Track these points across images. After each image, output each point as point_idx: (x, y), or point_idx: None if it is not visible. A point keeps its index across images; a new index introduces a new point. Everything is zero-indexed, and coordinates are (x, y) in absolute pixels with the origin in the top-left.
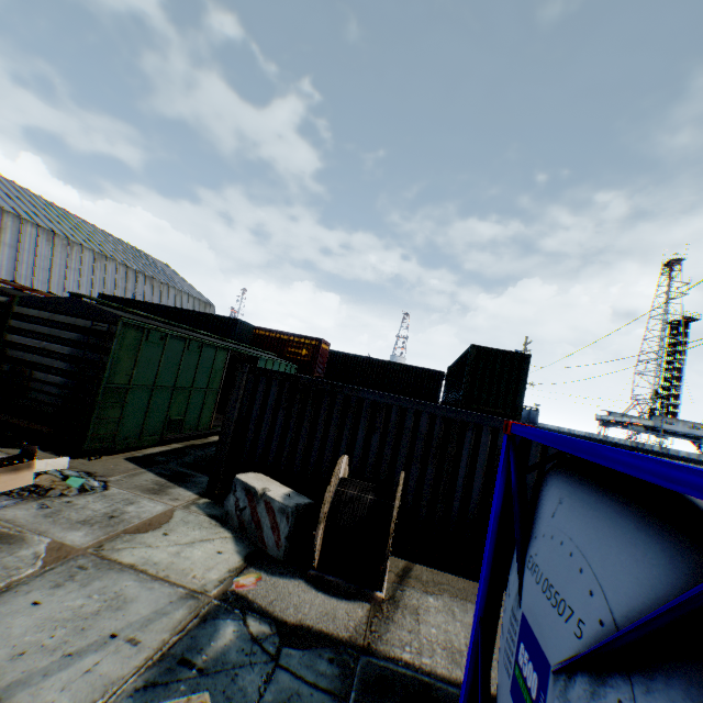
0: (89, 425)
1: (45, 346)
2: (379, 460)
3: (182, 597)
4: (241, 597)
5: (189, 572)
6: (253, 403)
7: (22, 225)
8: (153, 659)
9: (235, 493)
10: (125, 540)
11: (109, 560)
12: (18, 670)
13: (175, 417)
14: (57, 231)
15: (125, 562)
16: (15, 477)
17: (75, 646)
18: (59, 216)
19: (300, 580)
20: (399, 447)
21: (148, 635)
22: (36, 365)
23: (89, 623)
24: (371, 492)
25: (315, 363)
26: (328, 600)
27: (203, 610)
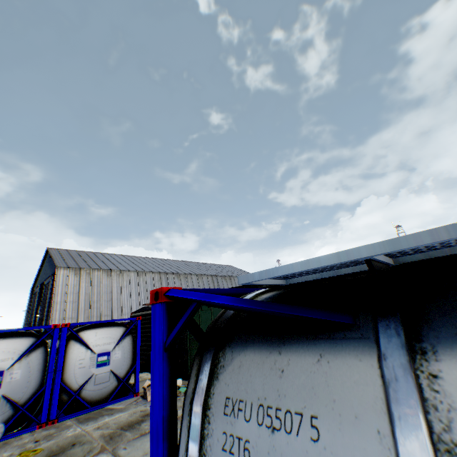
0: (187, 360)
1: None
2: None
3: None
4: None
5: None
6: None
7: (167, 276)
8: None
9: None
10: None
11: None
12: None
13: None
14: (180, 272)
15: None
16: None
17: None
18: (180, 265)
19: None
20: None
21: None
22: None
23: None
24: None
25: None
26: None
27: None
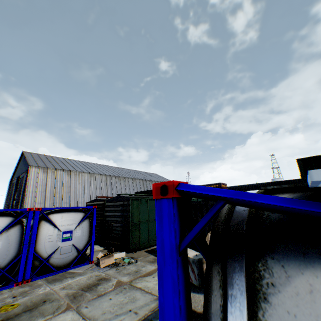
0: (129, 239)
1: (114, 214)
2: None
3: (155, 299)
4: None
5: None
6: None
7: (111, 178)
8: (141, 319)
9: None
10: (139, 279)
11: (133, 286)
12: (102, 317)
13: None
14: (120, 176)
15: (138, 286)
16: (109, 259)
17: (118, 312)
18: (120, 171)
19: None
20: None
21: (141, 311)
22: (113, 221)
23: (123, 305)
24: None
25: None
26: None
27: None
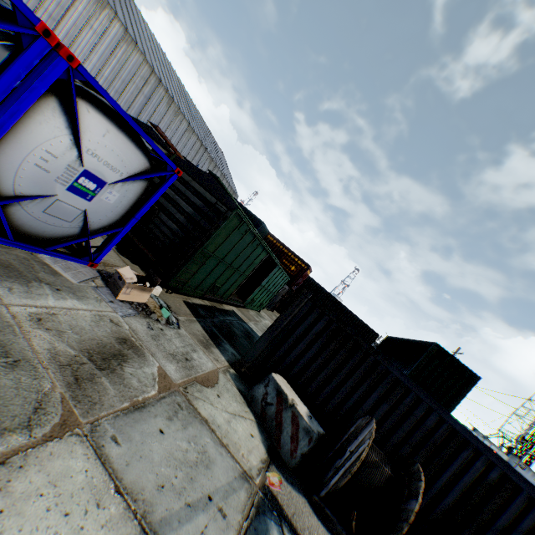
0: (179, 270)
1: (176, 199)
2: (378, 425)
3: (241, 475)
4: (274, 496)
5: (239, 448)
6: (301, 323)
7: (158, 86)
8: None
9: (266, 387)
10: (198, 390)
11: (193, 407)
12: (162, 505)
13: (217, 284)
14: (175, 100)
15: (202, 415)
16: (139, 293)
17: (190, 496)
18: (179, 90)
19: (305, 498)
20: (400, 425)
21: (229, 510)
22: (163, 207)
23: (193, 473)
24: (388, 465)
25: (297, 280)
26: (327, 534)
27: (255, 499)
